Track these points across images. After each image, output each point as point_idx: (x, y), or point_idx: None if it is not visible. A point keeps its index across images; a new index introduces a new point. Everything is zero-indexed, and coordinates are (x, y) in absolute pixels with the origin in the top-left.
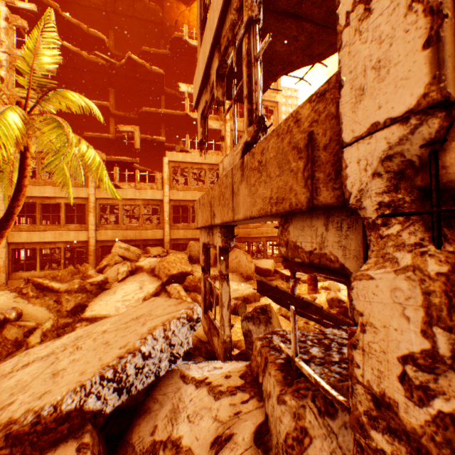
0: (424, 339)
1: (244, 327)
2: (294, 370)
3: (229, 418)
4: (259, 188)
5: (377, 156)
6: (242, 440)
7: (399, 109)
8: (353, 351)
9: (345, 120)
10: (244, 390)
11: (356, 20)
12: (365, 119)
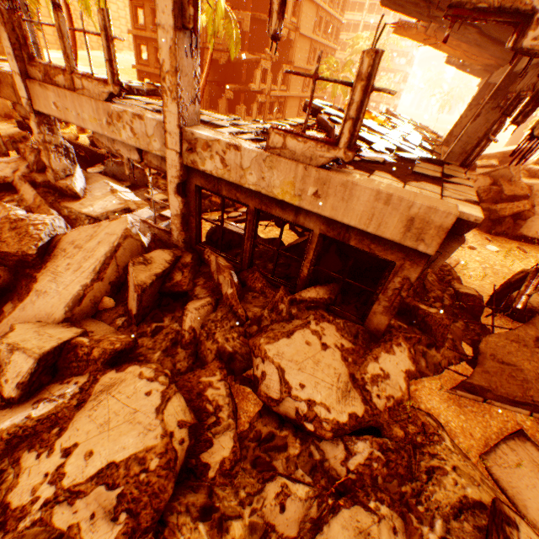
0: (38, 131)
1: (15, 147)
2: (35, 149)
3: (18, 167)
4: (2, 89)
5: (26, 103)
6: (23, 169)
7: (26, 98)
8: (34, 135)
9: (20, 92)
10: (21, 161)
11: (15, 74)
12: (23, 95)
